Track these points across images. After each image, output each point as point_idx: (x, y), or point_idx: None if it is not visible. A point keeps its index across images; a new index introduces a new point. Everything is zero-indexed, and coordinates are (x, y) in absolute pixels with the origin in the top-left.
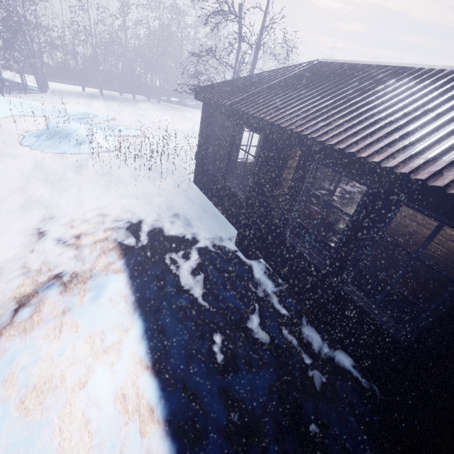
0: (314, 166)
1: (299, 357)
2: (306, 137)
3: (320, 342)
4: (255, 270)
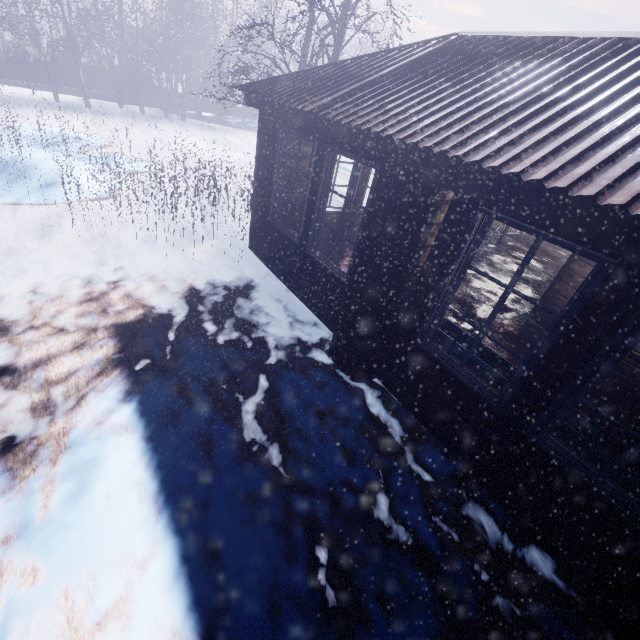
0: (481, 221)
1: (468, 572)
2: (472, 168)
3: (496, 531)
4: (367, 401)
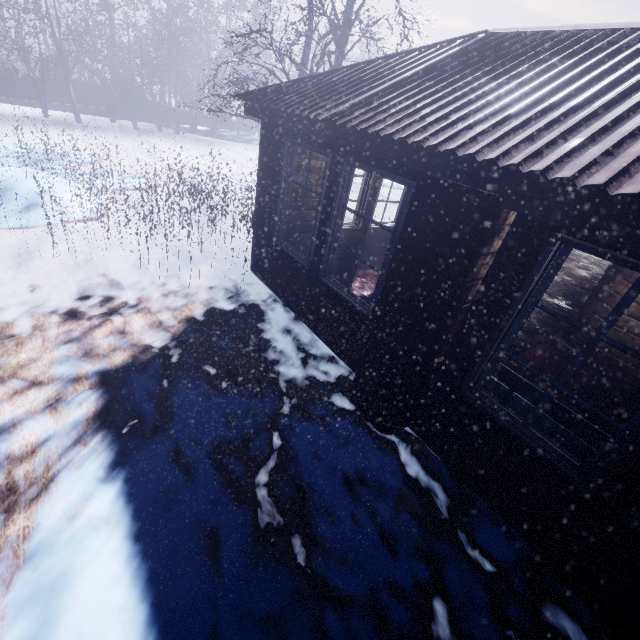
0: (556, 251)
1: None
2: (555, 185)
3: None
4: (401, 459)
